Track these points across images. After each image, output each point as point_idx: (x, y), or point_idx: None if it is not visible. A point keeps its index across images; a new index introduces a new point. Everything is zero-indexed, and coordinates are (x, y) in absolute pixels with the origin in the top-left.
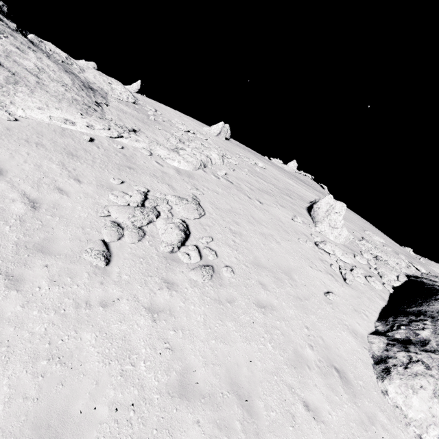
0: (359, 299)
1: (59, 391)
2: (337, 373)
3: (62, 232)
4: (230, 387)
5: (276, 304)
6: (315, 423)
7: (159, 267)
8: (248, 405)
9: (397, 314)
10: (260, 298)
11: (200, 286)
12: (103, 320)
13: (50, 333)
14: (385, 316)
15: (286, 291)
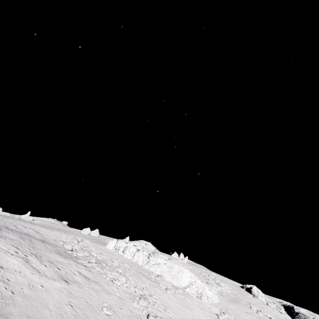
0: (287, 317)
1: None
2: None
3: None
4: None
5: None
6: None
7: None
8: None
9: (294, 317)
10: None
11: None
12: None
13: None
14: (294, 318)
15: None
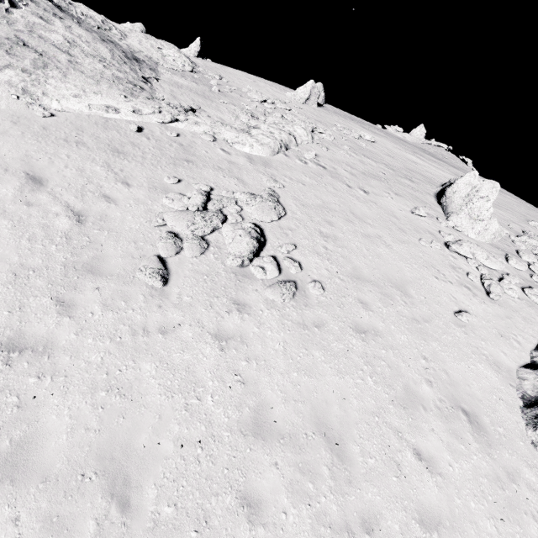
0: (508, 320)
1: (120, 423)
2: (465, 416)
3: (112, 248)
4: (316, 427)
5: (382, 329)
6: (429, 475)
7: (227, 286)
8: (339, 449)
9: None
10: (359, 320)
11: (279, 307)
12: (163, 349)
13: (107, 362)
14: None
15: (397, 311)
